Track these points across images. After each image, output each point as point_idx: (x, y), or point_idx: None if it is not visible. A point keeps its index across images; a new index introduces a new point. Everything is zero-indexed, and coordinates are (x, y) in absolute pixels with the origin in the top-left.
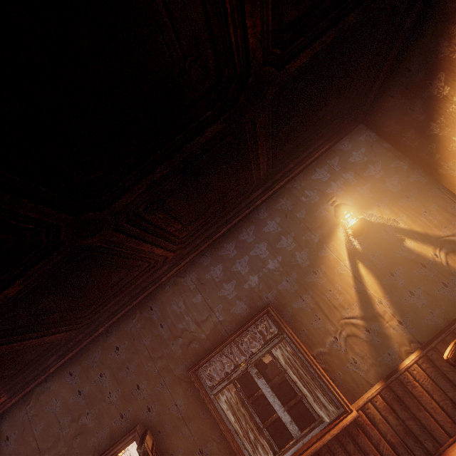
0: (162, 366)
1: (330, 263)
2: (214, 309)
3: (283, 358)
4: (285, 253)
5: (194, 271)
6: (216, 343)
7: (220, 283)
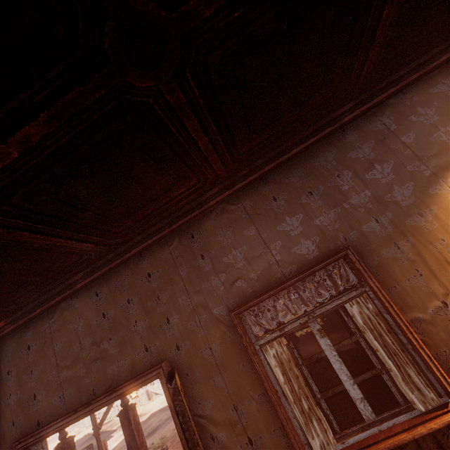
0: (198, 302)
1: (446, 204)
2: (271, 246)
3: (360, 317)
4: (377, 186)
5: (249, 198)
6: (269, 285)
7: (281, 215)
